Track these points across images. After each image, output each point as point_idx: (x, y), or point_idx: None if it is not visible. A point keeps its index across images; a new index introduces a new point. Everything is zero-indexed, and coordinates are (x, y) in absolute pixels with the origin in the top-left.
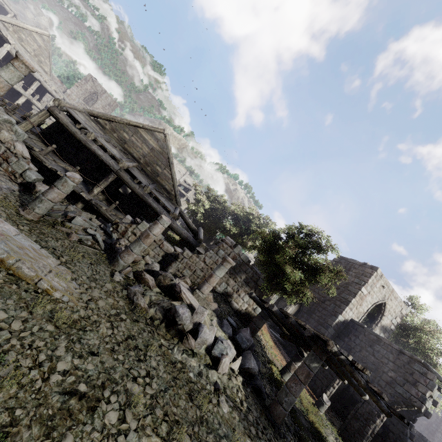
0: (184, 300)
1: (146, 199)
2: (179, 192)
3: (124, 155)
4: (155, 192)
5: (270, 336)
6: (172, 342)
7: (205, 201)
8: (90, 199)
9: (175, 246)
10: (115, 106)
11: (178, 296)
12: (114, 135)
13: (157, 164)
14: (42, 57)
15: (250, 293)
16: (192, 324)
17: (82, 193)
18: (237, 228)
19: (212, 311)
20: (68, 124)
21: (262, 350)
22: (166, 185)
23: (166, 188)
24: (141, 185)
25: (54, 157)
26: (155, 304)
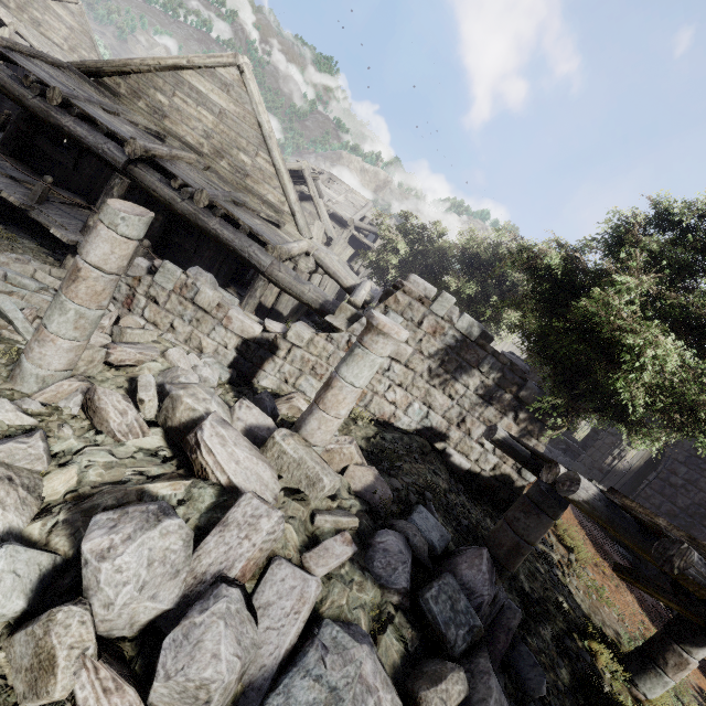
0: (209, 473)
1: (205, 223)
2: (360, 245)
3: (163, 141)
4: (227, 205)
5: (579, 528)
6: (26, 702)
7: (397, 239)
8: (76, 243)
9: (266, 319)
10: None
11: (193, 461)
12: (140, 105)
13: (239, 148)
14: (83, 51)
15: (487, 430)
16: (183, 587)
17: (53, 228)
18: (476, 283)
19: (350, 494)
20: (4, 81)
21: (556, 584)
22: (269, 193)
23: (269, 202)
24: (186, 189)
25: (18, 174)
26: (71, 501)
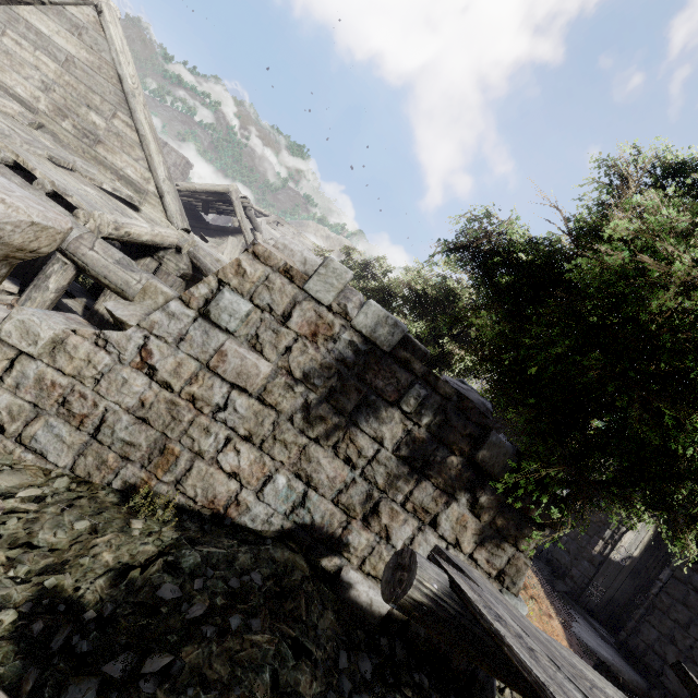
0: None
1: None
2: None
3: None
4: (28, 154)
5: None
6: None
7: None
8: None
9: None
10: (186, 167)
11: None
12: None
13: (90, 106)
14: None
15: (391, 567)
16: None
17: None
18: (425, 322)
19: None
20: None
21: None
22: (128, 167)
23: (128, 178)
24: None
25: None
26: None
